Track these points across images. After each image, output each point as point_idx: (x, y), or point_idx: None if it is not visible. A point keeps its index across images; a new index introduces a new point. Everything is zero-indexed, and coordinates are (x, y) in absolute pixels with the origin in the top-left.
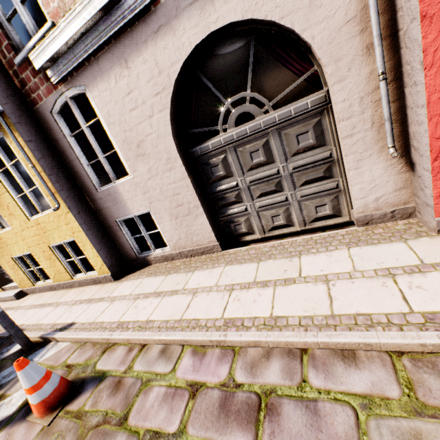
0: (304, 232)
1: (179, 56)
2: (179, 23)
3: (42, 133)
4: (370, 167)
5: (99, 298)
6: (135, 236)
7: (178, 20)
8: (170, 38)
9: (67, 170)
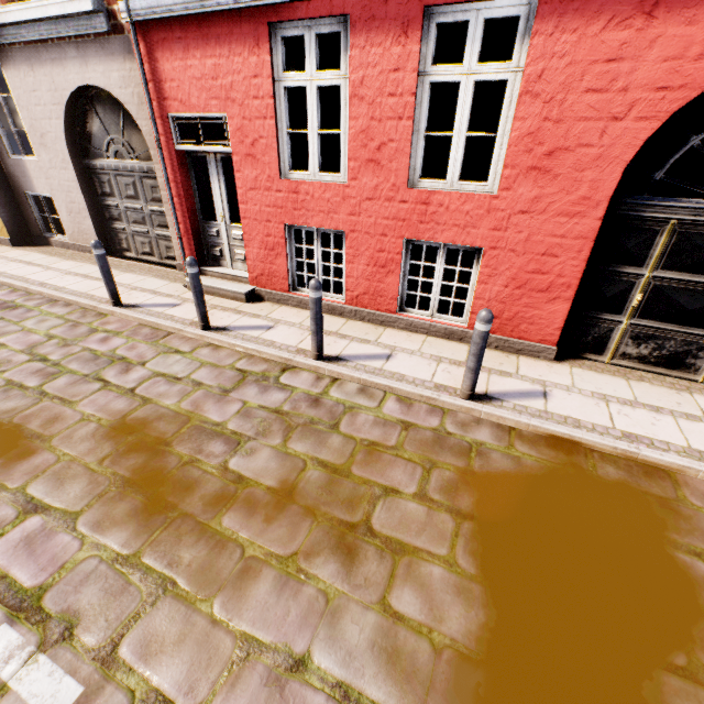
0: (166, 266)
1: (69, 87)
2: (68, 65)
3: None
4: None
5: None
6: (42, 214)
7: (67, 62)
8: (63, 71)
9: None
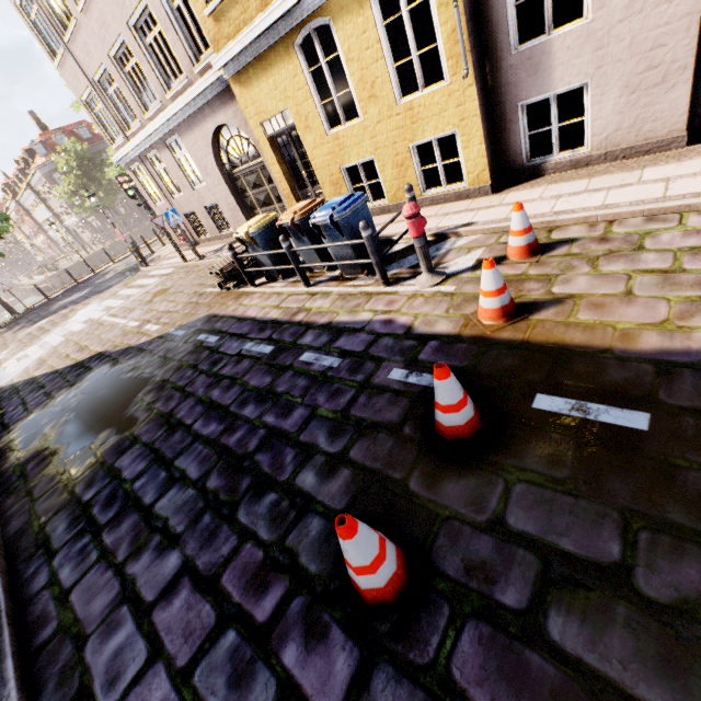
0: None
1: None
2: None
3: None
4: None
5: (485, 207)
6: (534, 131)
7: None
8: None
9: (477, 18)
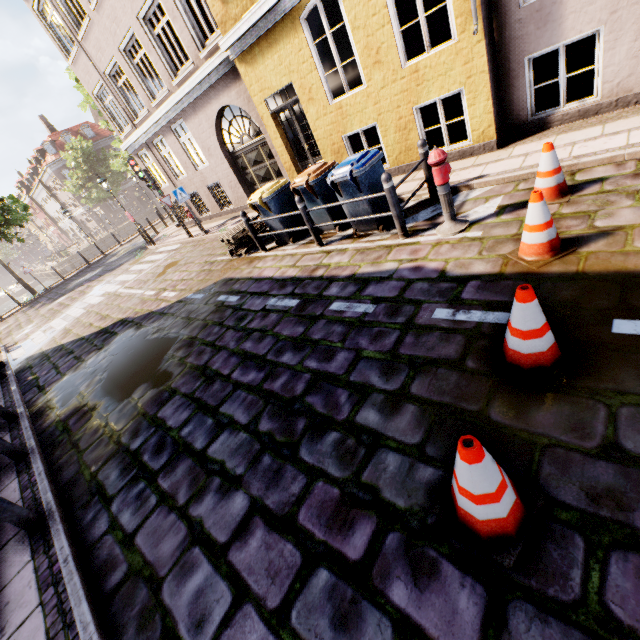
0: None
1: None
2: None
3: None
4: None
5: (493, 161)
6: (540, 85)
7: None
8: None
9: None
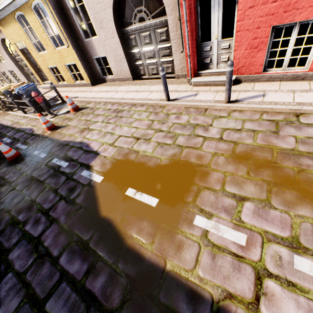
0: None
1: None
2: None
3: (59, 4)
4: (179, 54)
5: (86, 91)
6: (100, 67)
7: None
8: None
9: (70, 27)
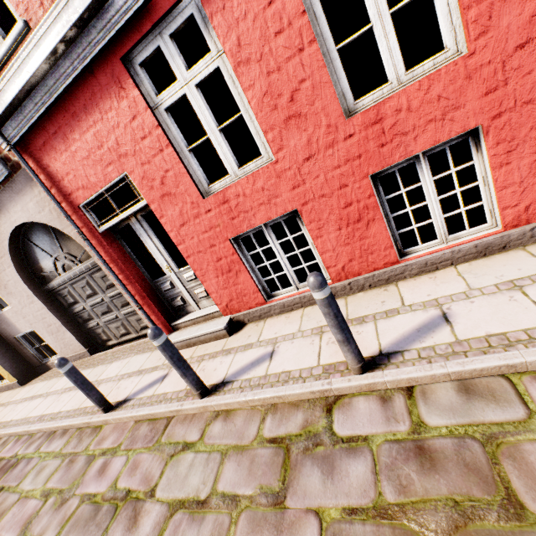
0: (144, 336)
1: (5, 237)
2: None
3: None
4: None
5: (3, 403)
6: (34, 347)
7: None
8: None
9: None
